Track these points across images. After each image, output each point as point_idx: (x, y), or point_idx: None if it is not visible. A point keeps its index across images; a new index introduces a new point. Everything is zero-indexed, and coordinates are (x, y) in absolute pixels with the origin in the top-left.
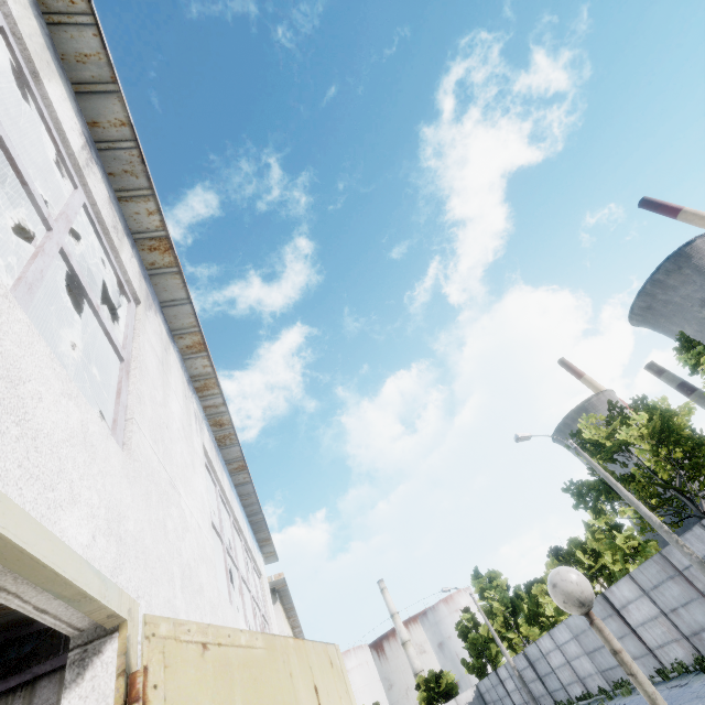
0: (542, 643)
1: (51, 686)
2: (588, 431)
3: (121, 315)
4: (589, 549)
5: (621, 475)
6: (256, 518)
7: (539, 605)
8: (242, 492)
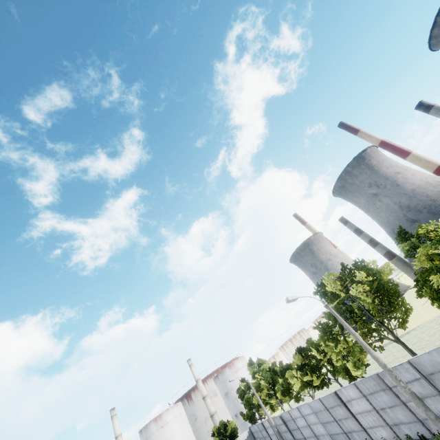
0: (292, 412)
1: None
2: (329, 285)
3: None
4: (320, 348)
5: (346, 310)
6: None
7: (289, 383)
8: None
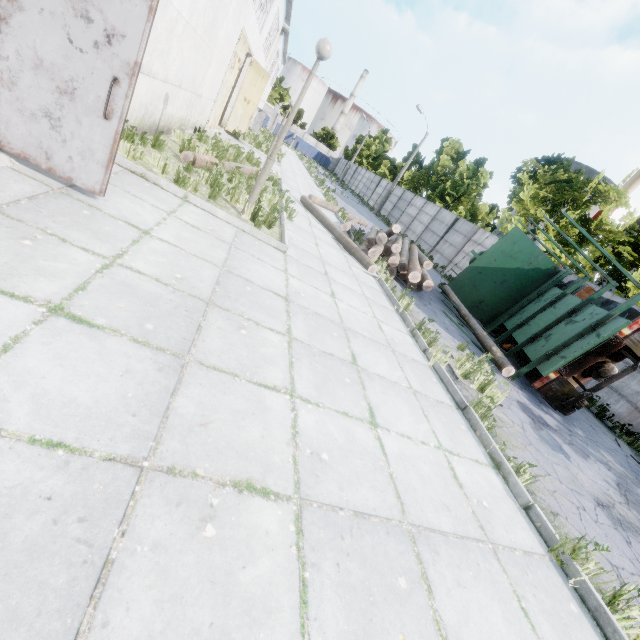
0: (363, 171)
1: None
2: (449, 145)
3: None
4: None
5: None
6: (288, 13)
7: (380, 166)
8: (288, 6)
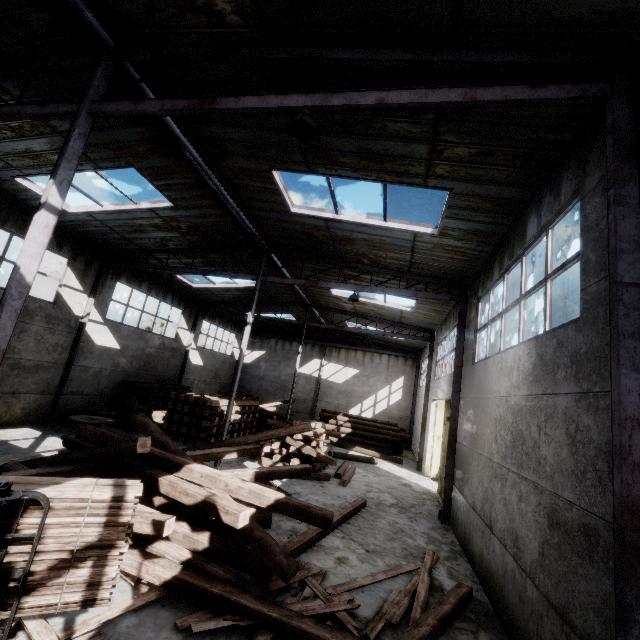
0: None
1: (361, 353)
2: None
3: (438, 349)
4: None
5: None
6: None
7: None
8: None
